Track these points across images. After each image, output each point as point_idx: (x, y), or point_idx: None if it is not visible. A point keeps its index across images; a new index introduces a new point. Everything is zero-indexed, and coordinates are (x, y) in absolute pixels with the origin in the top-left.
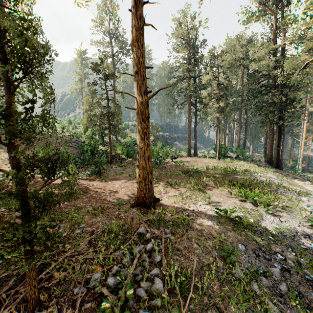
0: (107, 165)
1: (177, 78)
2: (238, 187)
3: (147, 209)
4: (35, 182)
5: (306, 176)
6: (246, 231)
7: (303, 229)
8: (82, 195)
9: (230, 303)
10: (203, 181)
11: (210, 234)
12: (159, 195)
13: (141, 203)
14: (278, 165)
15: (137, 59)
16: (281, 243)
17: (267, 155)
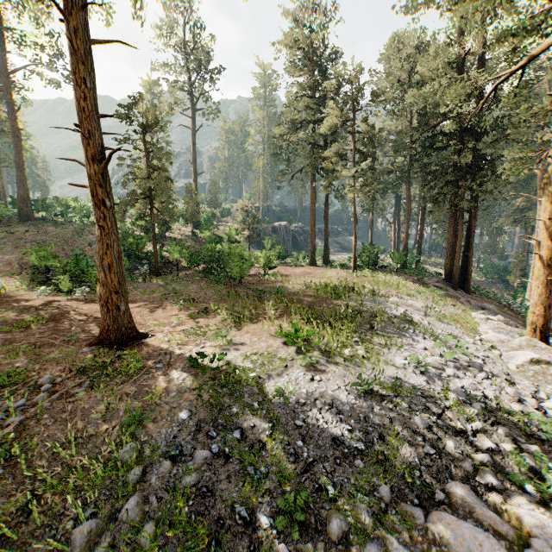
0: (143, 278)
1: (290, 124)
2: (316, 320)
3: (111, 349)
4: (3, 302)
5: (516, 306)
6: (218, 391)
7: (339, 395)
8: (43, 325)
9: (66, 492)
10: (269, 308)
11: (151, 392)
12: (156, 328)
13: (104, 339)
14: (465, 283)
15: (77, 103)
16: (267, 414)
17: (445, 264)
